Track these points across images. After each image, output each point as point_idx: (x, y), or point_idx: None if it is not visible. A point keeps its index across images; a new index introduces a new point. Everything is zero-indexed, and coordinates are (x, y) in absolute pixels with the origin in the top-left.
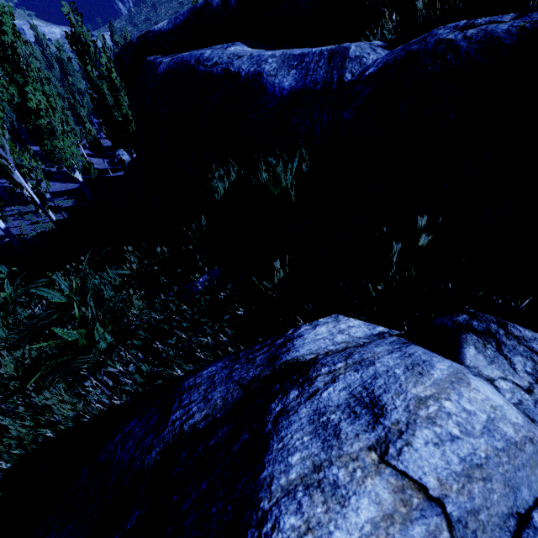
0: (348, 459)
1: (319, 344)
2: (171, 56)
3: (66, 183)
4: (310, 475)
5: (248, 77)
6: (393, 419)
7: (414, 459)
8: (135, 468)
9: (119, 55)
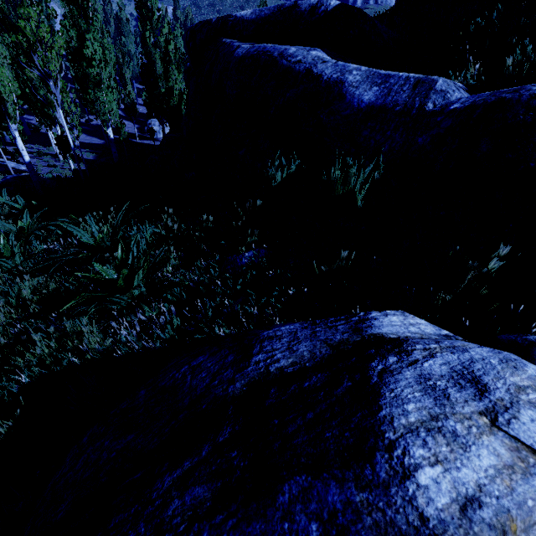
0: (462, 417)
1: (396, 328)
2: (249, 44)
3: (92, 137)
4: (429, 422)
5: (329, 82)
6: (497, 396)
7: (524, 430)
8: (216, 394)
9: (195, 29)
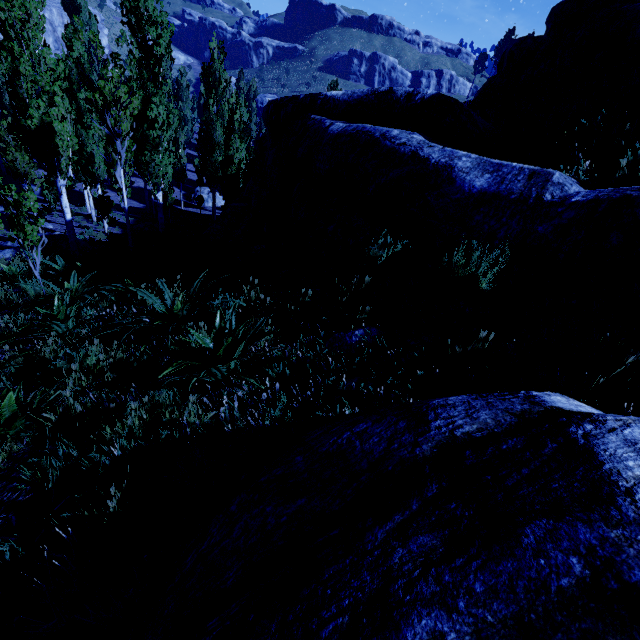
0: None
1: (568, 406)
2: (342, 122)
3: (131, 199)
4: None
5: (438, 166)
6: None
7: None
8: (402, 456)
9: (280, 103)
